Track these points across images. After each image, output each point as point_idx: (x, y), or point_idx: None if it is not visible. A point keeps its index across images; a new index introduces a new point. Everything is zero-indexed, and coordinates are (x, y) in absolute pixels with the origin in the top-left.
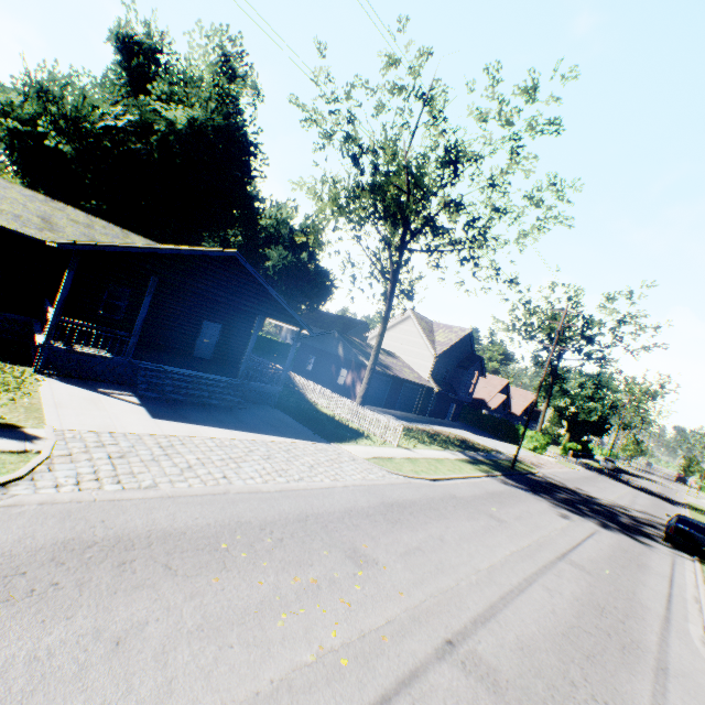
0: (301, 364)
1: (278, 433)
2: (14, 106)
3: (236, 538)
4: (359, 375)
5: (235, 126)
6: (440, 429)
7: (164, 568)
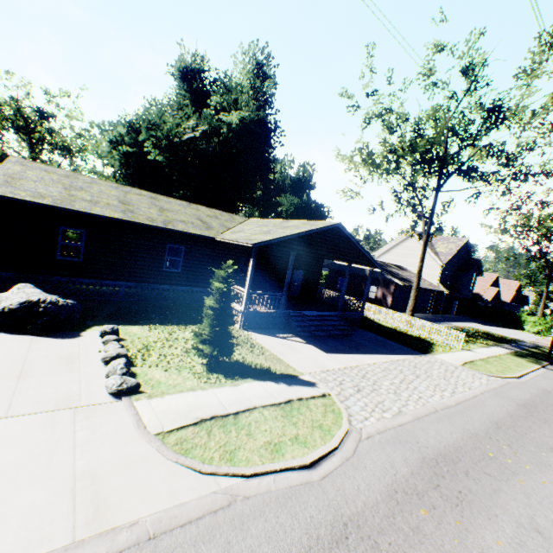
0: (332, 285)
1: (390, 352)
2: (123, 136)
3: (487, 447)
4: (388, 289)
5: (265, 114)
6: (458, 325)
7: (487, 476)
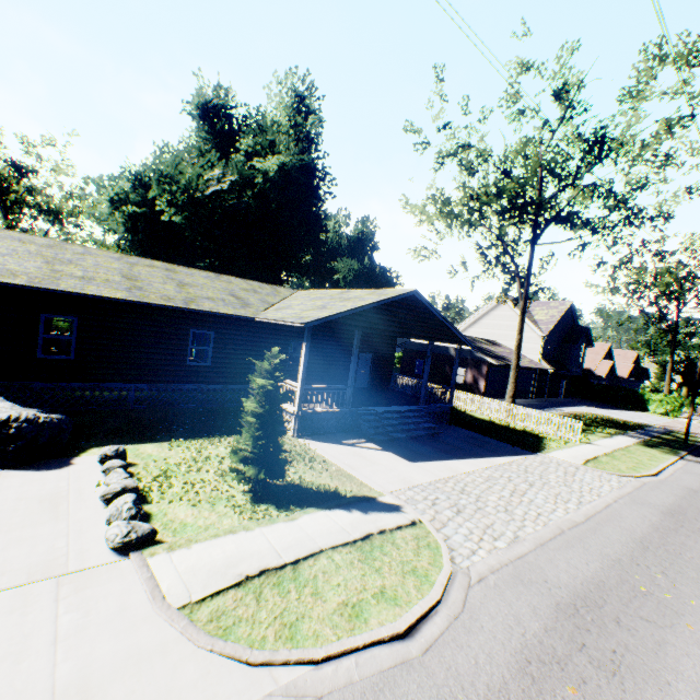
0: (408, 369)
1: (492, 453)
2: (127, 192)
3: (636, 578)
4: (480, 371)
5: (310, 158)
6: (570, 410)
7: (645, 622)
